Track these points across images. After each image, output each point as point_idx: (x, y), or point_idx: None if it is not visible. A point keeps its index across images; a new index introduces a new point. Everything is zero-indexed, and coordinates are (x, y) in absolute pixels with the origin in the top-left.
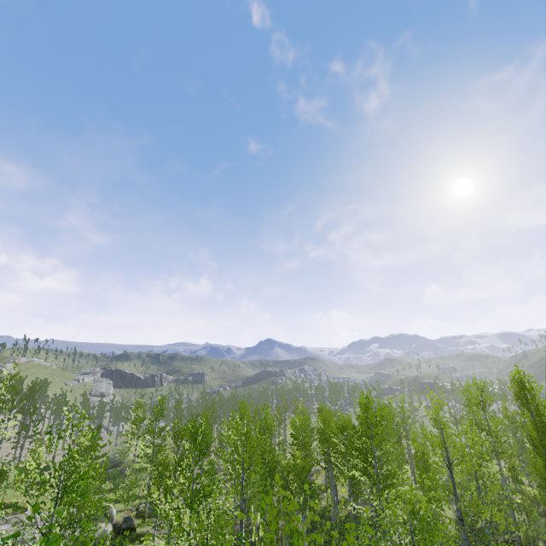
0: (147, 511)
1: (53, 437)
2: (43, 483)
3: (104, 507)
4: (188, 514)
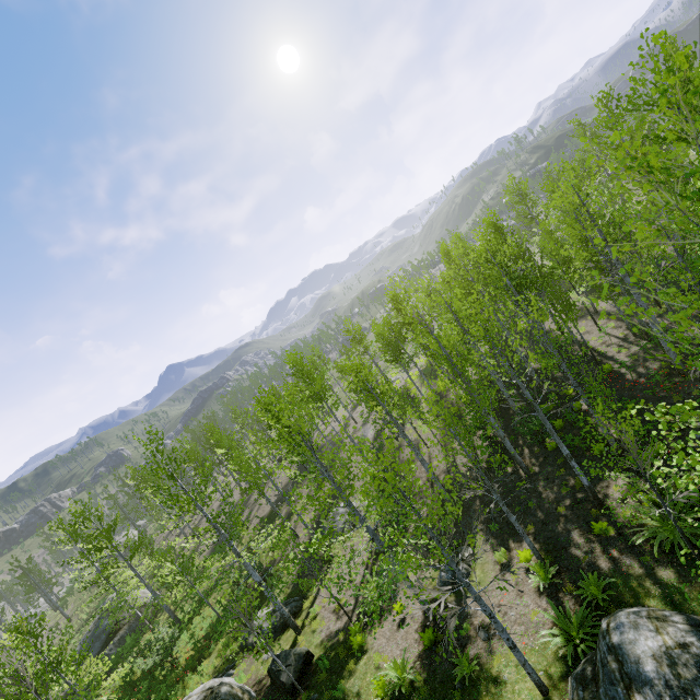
0: (289, 615)
1: None
2: None
3: None
4: None
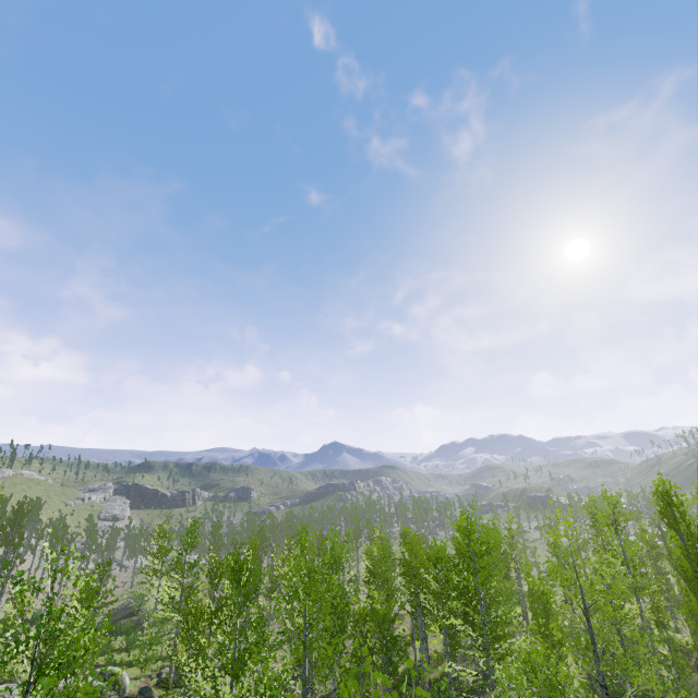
0: (172, 678)
1: (24, 589)
2: (5, 663)
3: (113, 673)
4: (228, 685)
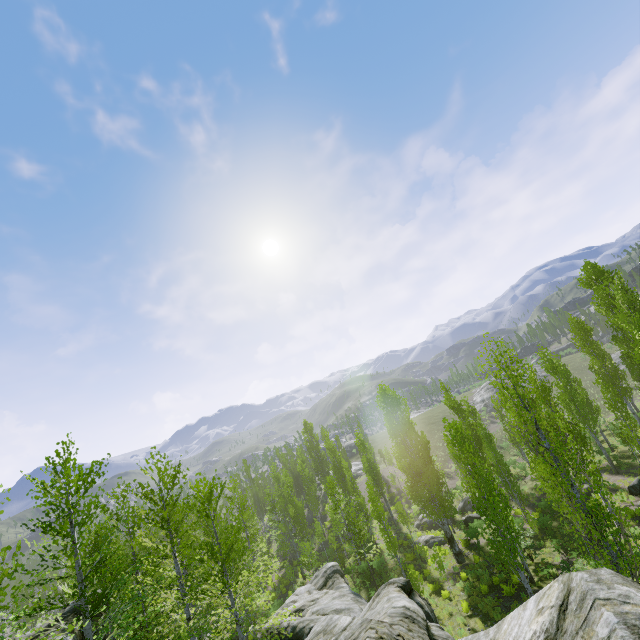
0: None
1: None
2: None
3: None
4: None
